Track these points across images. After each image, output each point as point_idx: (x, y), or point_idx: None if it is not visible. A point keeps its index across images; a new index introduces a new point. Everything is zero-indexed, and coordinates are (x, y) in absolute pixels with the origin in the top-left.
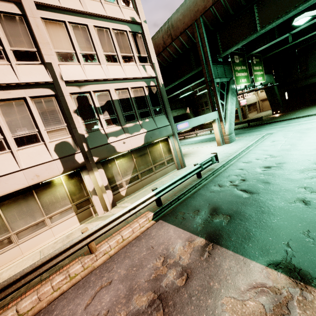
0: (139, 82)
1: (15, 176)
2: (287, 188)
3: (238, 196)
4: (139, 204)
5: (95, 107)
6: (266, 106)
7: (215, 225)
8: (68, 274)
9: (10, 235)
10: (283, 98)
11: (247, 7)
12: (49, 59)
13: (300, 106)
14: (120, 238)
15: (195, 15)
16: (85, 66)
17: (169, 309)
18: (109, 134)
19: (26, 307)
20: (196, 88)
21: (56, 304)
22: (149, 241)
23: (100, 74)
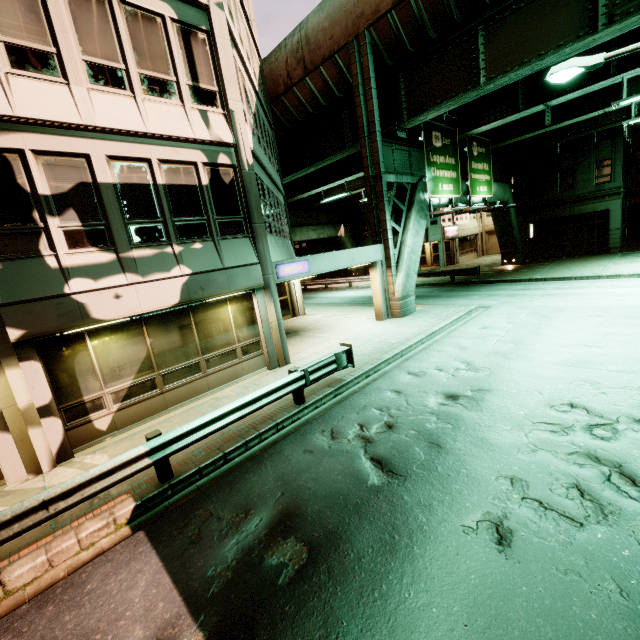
0: (188, 149)
1: None
2: (472, 473)
3: (358, 477)
4: (89, 483)
5: (36, 194)
6: (495, 245)
7: (258, 583)
8: None
9: None
10: (524, 235)
11: (465, 29)
12: None
13: (554, 256)
14: None
15: (356, 23)
16: (14, 80)
17: None
18: (73, 269)
19: None
20: (360, 187)
21: None
22: (62, 618)
23: (64, 110)
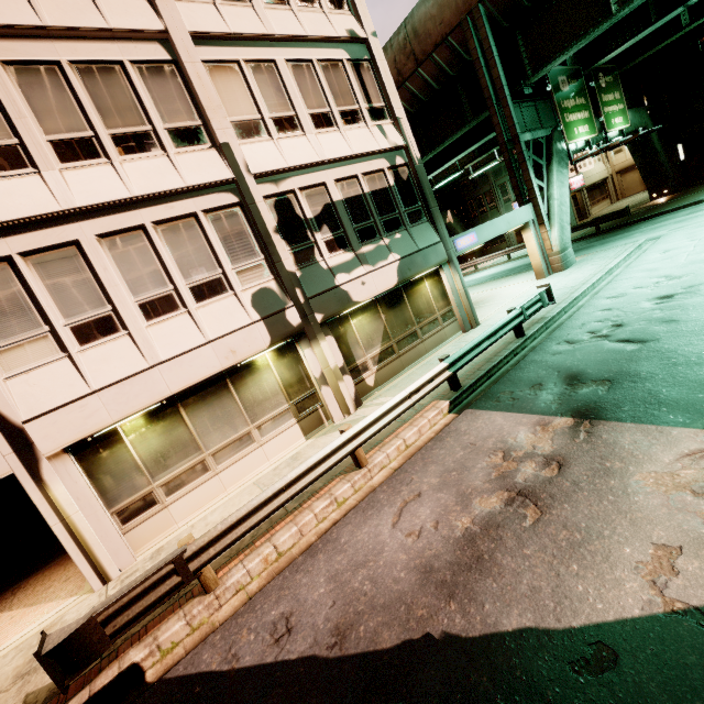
0: (376, 160)
1: (201, 353)
2: None
3: (615, 351)
4: (425, 385)
5: (306, 219)
6: (632, 184)
7: (584, 398)
8: (334, 498)
9: (203, 457)
10: (673, 159)
11: None
12: (225, 137)
13: None
14: (402, 444)
15: (468, 0)
16: (281, 143)
17: (545, 502)
18: (335, 268)
19: (286, 544)
20: (466, 163)
21: (336, 532)
22: (462, 438)
23: (309, 154)
